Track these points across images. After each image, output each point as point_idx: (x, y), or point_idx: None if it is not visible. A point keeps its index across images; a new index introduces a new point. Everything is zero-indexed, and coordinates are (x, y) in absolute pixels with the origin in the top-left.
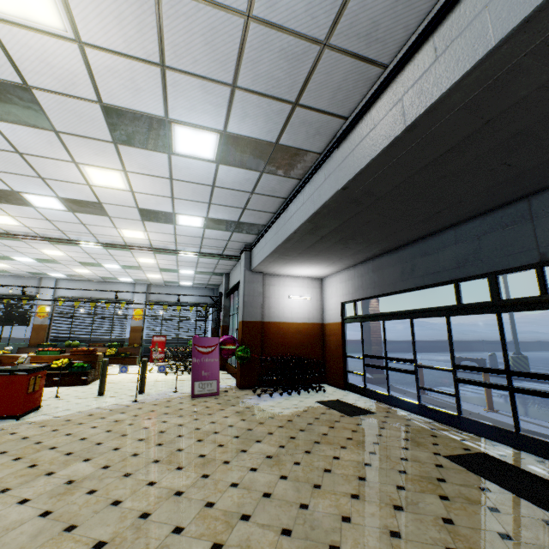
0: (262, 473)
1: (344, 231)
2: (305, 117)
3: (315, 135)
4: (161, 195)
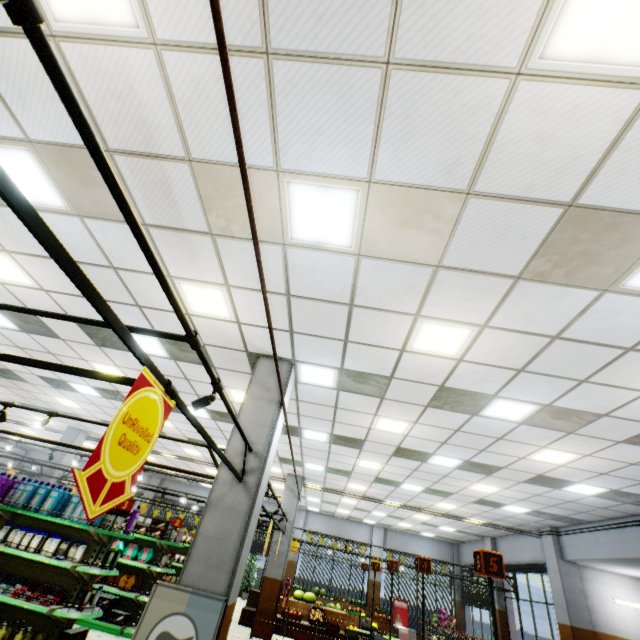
0: None
1: None
2: None
3: None
4: (514, 497)
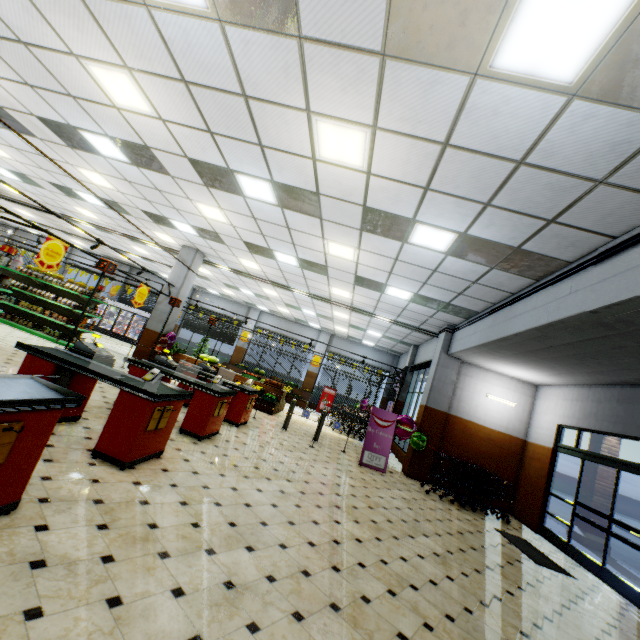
0: (428, 563)
1: (583, 347)
2: (560, 232)
3: (568, 246)
4: (381, 269)
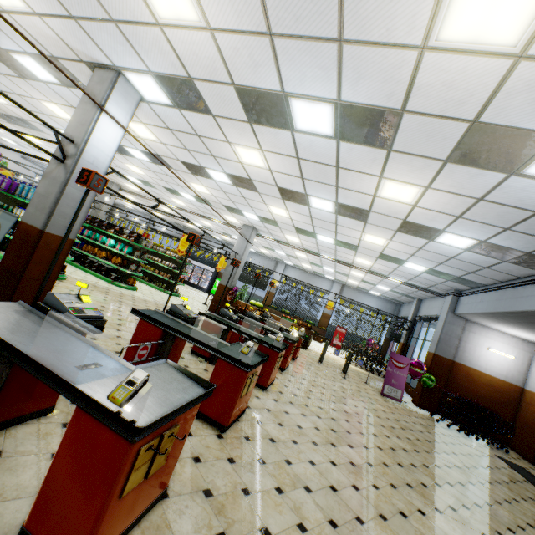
0: (454, 471)
1: None
2: None
3: None
4: (404, 252)
